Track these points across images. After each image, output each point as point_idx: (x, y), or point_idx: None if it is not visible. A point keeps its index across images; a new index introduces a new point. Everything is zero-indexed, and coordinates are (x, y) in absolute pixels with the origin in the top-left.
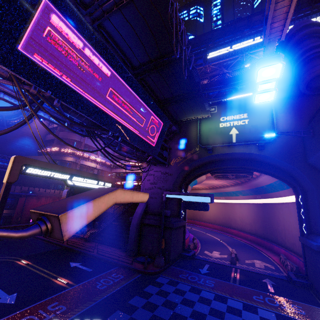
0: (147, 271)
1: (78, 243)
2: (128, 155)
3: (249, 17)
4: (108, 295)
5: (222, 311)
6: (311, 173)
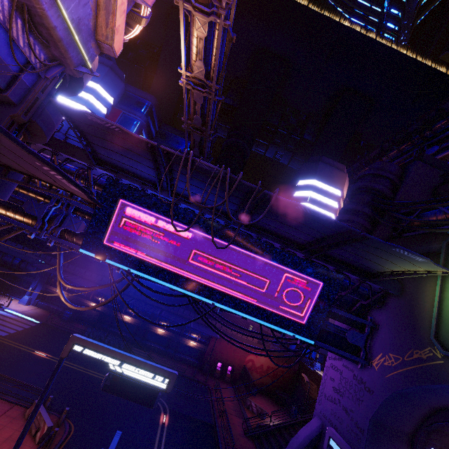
0: None
1: (233, 430)
2: None
3: None
4: None
5: None
6: None
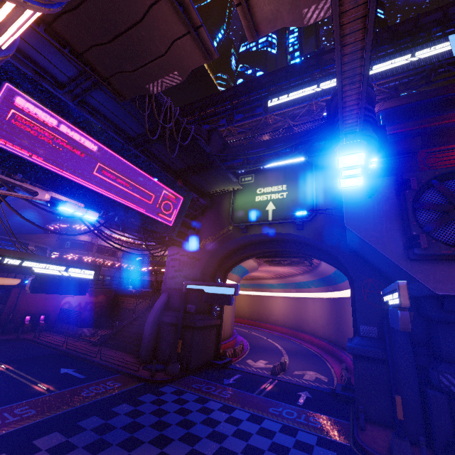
0: (153, 379)
1: (81, 347)
2: (140, 235)
3: (318, 55)
4: (91, 402)
5: (219, 420)
6: (352, 259)
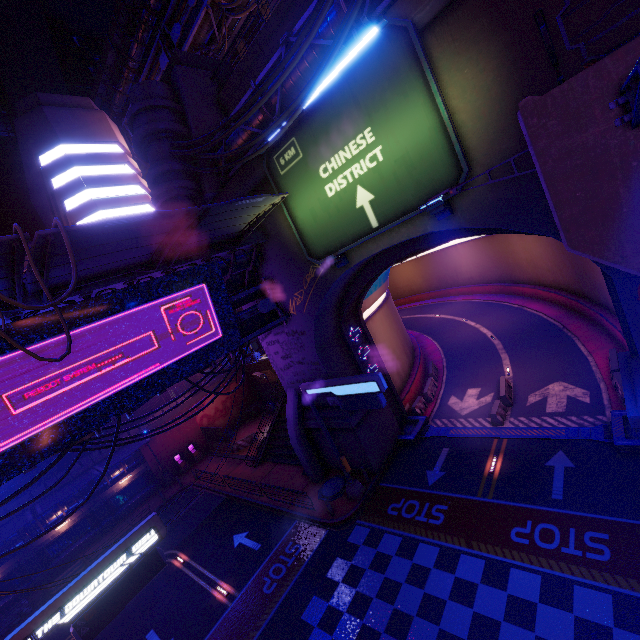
0: (336, 522)
1: (244, 478)
2: None
3: None
4: (276, 608)
5: (441, 598)
6: None
